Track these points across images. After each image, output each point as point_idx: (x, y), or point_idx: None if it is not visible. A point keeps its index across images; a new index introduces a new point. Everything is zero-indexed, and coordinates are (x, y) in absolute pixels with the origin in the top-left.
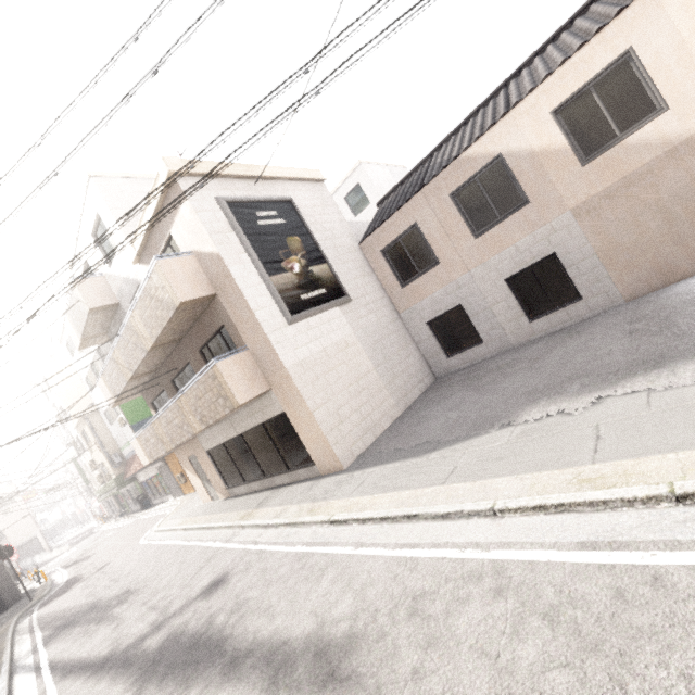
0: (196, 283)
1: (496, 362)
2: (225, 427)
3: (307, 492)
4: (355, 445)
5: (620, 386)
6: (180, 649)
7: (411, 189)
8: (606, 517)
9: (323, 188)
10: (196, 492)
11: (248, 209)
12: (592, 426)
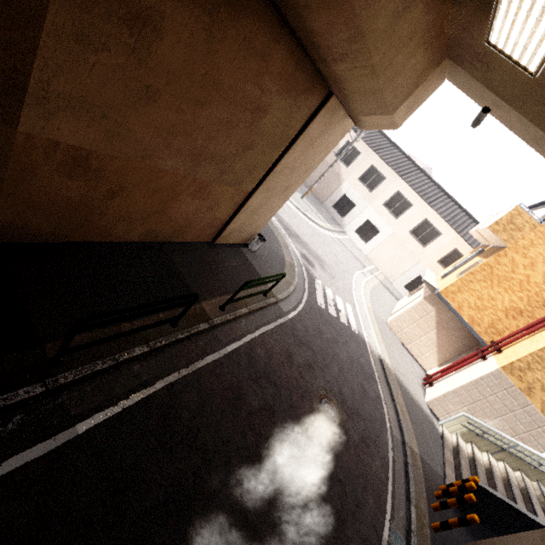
0: None
1: None
2: None
3: None
4: None
5: None
6: None
7: None
8: None
9: None
10: None
11: None
12: None
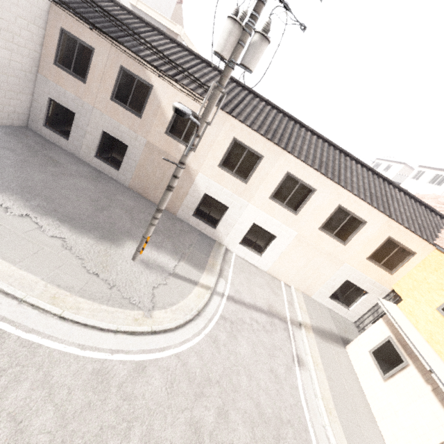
0: None
1: (59, 156)
2: None
3: None
4: None
5: (42, 217)
6: None
7: (116, 29)
8: None
9: None
10: None
11: None
12: None
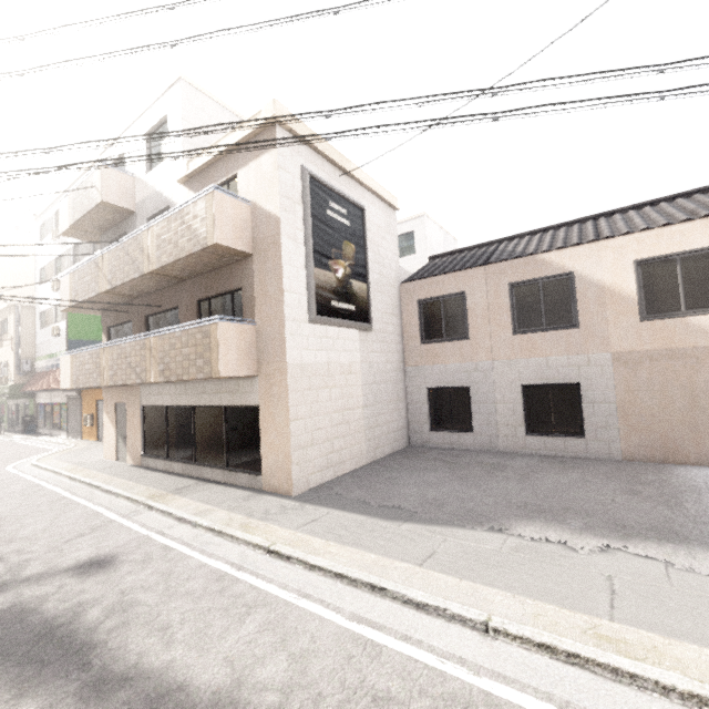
0: (239, 234)
1: (480, 457)
2: (180, 391)
3: (243, 502)
4: (314, 475)
5: (631, 543)
6: (24, 633)
7: (473, 260)
8: (633, 695)
9: (393, 216)
10: (97, 442)
11: (324, 193)
12: (603, 575)
